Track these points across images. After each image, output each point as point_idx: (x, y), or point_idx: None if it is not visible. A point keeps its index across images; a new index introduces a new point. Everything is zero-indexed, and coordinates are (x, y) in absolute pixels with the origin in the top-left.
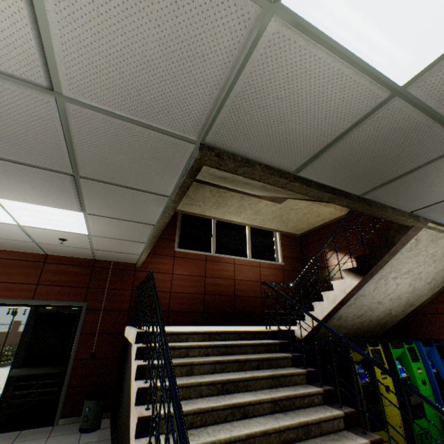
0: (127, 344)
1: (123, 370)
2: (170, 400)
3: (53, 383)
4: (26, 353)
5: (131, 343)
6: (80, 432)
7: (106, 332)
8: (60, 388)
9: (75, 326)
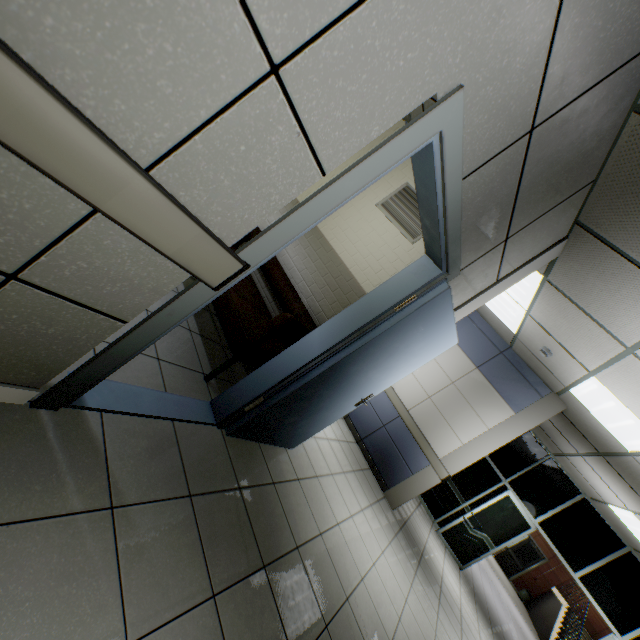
0: (549, 592)
1: (540, 597)
2: (576, 634)
3: (515, 566)
4: (516, 548)
5: (555, 597)
6: (517, 594)
7: (545, 577)
8: (515, 571)
9: (536, 560)
